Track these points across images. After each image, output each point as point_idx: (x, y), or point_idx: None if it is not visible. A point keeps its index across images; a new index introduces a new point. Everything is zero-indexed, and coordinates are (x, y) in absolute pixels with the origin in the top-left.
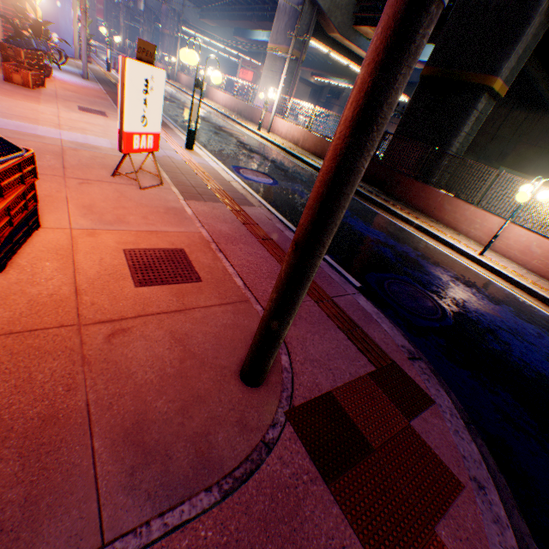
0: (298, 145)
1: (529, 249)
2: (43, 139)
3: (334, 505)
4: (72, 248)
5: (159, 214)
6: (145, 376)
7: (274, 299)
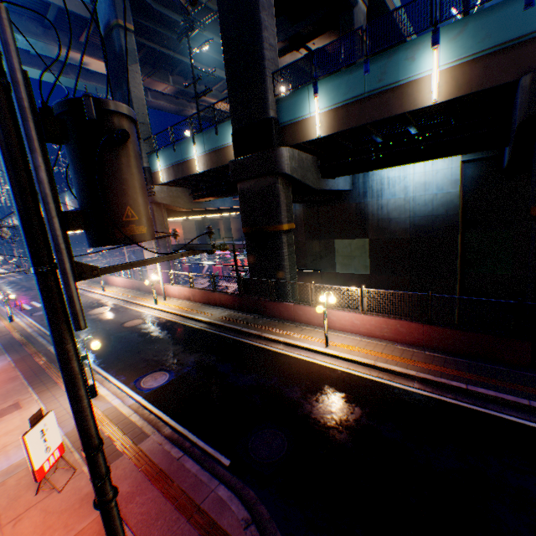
0: (191, 299)
1: (354, 322)
2: None
3: None
4: None
5: (76, 512)
6: None
7: None
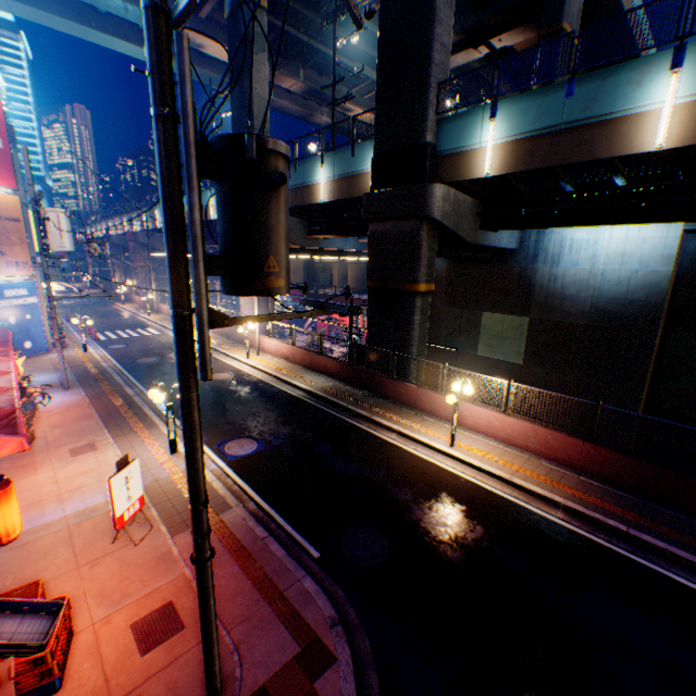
0: (290, 360)
1: (491, 422)
2: (53, 525)
3: None
4: (98, 641)
5: (153, 569)
6: None
7: (204, 654)
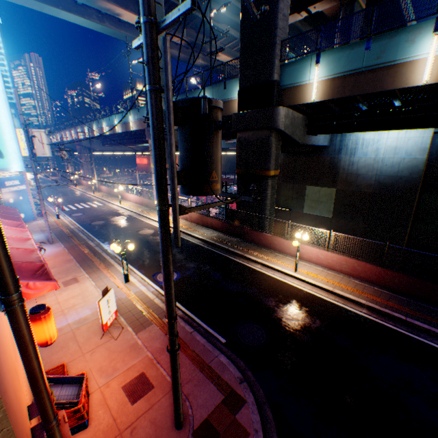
0: (188, 220)
1: (318, 256)
2: (62, 330)
3: None
4: (104, 397)
5: (128, 353)
6: None
7: (174, 403)
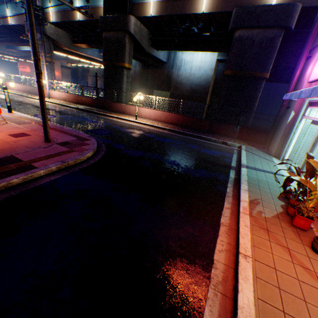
0: (67, 101)
1: (150, 114)
2: None
3: (64, 147)
4: None
5: (12, 129)
6: (26, 144)
7: (43, 123)
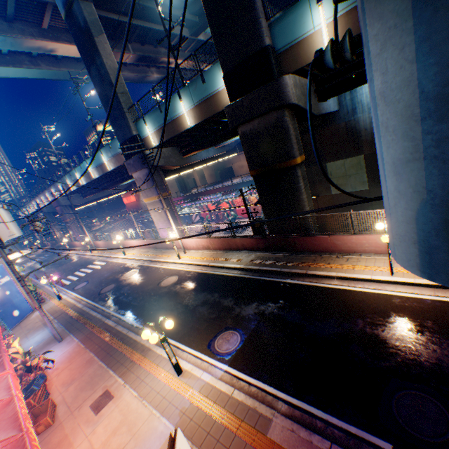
0: (210, 248)
1: None
2: None
3: None
4: None
5: None
6: None
7: None
